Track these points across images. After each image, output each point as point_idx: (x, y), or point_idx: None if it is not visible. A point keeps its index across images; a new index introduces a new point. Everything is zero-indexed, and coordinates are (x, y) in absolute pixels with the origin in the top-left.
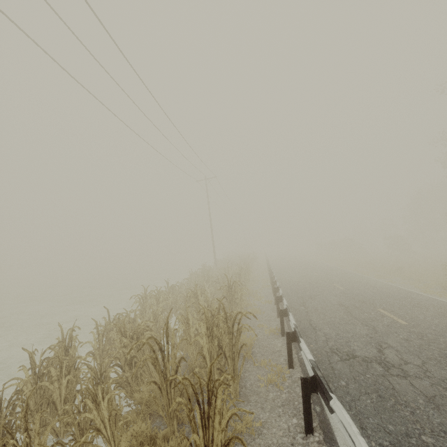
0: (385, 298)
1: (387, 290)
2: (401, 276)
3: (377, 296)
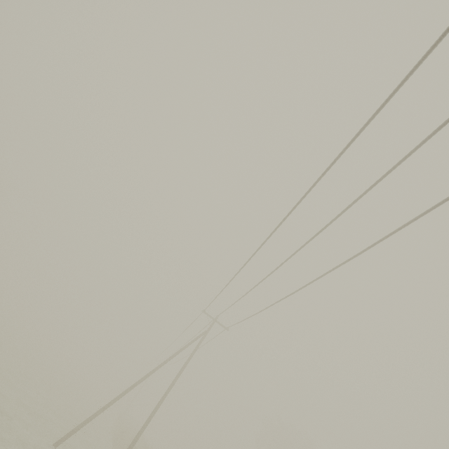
0: None
1: None
2: None
3: None
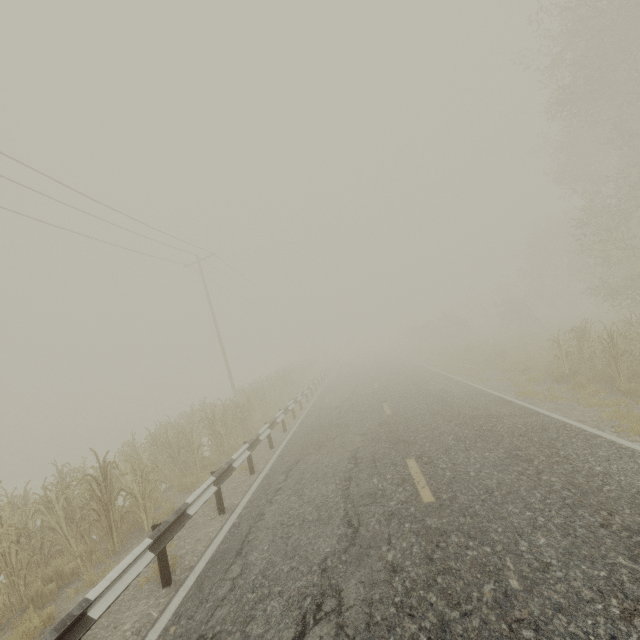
0: (442, 425)
1: (459, 402)
2: (503, 365)
3: (432, 422)
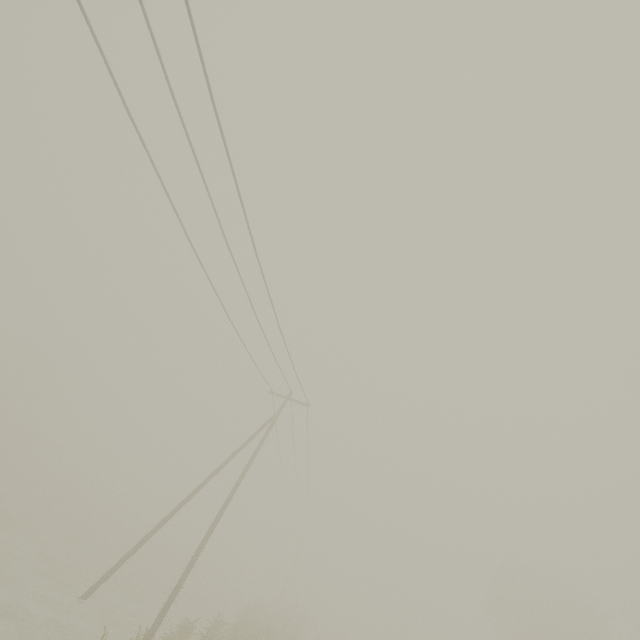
0: None
1: None
2: None
3: None
